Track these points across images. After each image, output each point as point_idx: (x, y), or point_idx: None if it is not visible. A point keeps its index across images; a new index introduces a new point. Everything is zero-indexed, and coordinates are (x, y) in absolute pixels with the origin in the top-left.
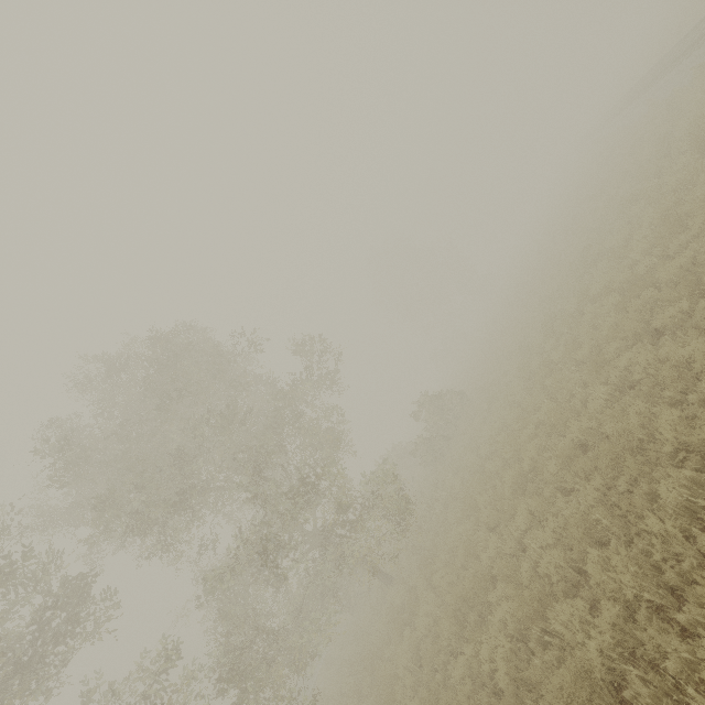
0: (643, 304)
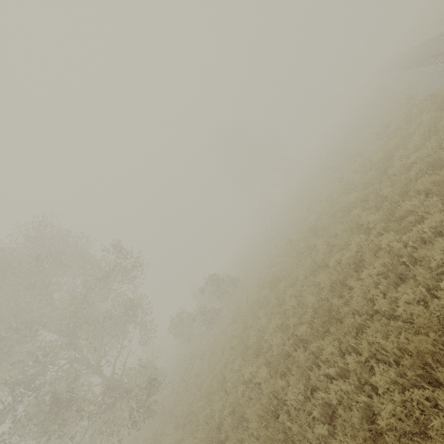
0: (279, 386)
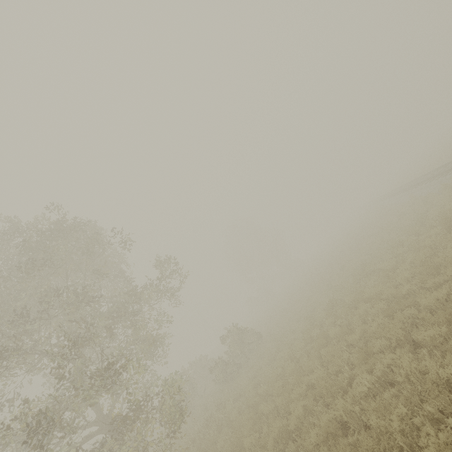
0: (405, 317)
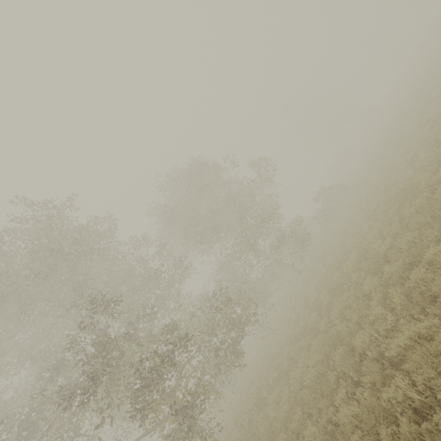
0: None
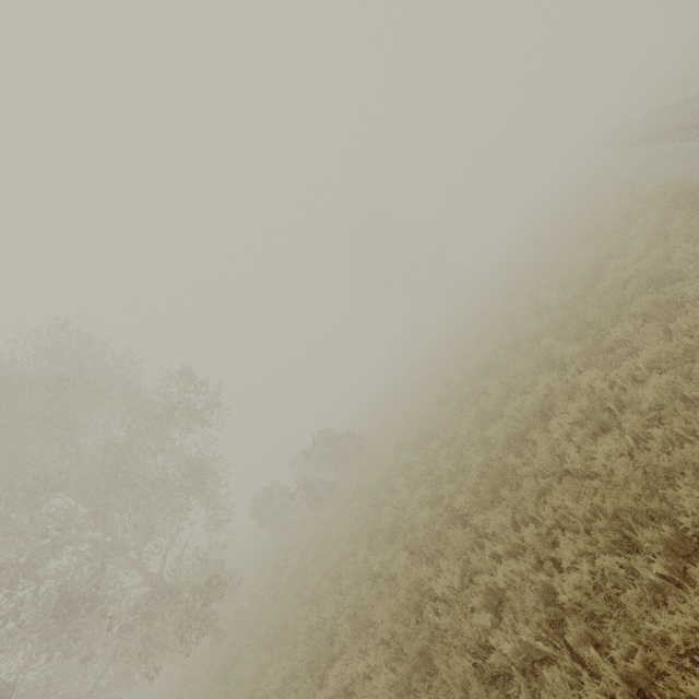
0: (425, 575)
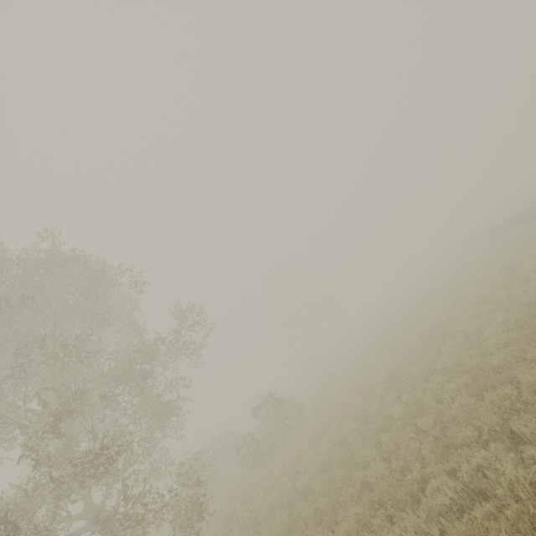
0: (499, 398)
